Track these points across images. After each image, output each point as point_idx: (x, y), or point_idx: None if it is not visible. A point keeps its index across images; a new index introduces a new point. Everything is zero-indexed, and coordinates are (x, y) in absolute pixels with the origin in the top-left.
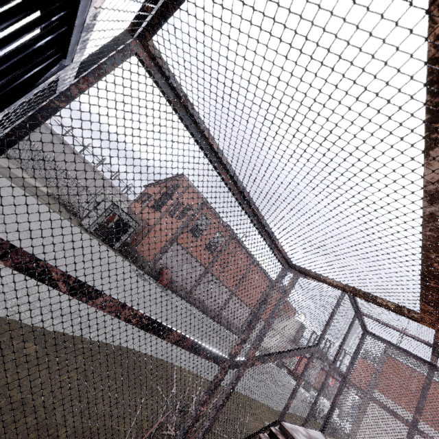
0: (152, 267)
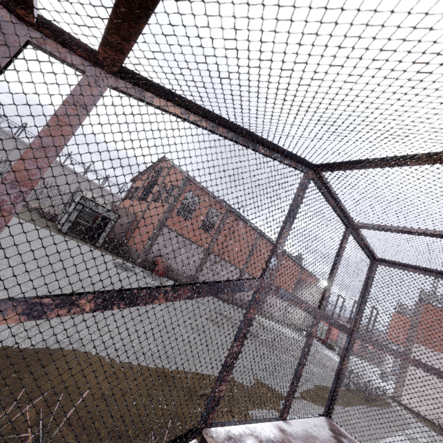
0: (144, 258)
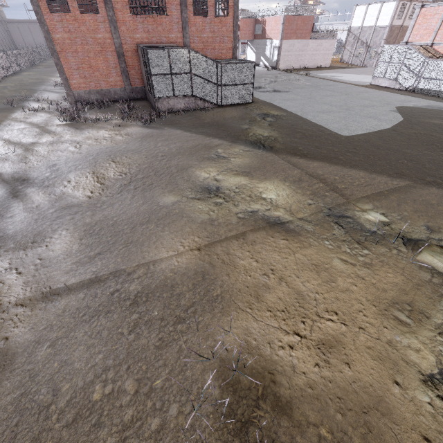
0: None
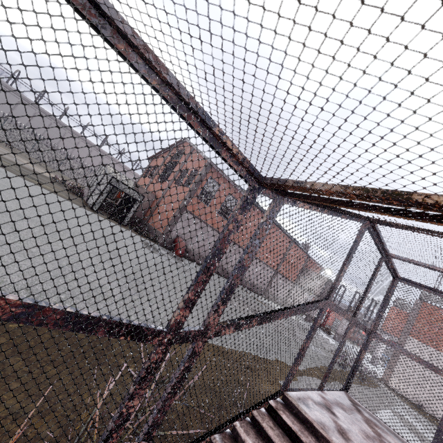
0: (165, 238)
